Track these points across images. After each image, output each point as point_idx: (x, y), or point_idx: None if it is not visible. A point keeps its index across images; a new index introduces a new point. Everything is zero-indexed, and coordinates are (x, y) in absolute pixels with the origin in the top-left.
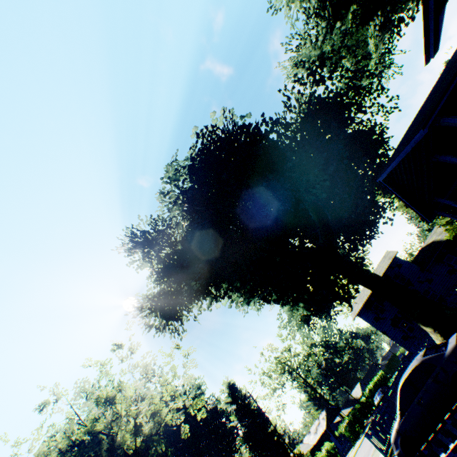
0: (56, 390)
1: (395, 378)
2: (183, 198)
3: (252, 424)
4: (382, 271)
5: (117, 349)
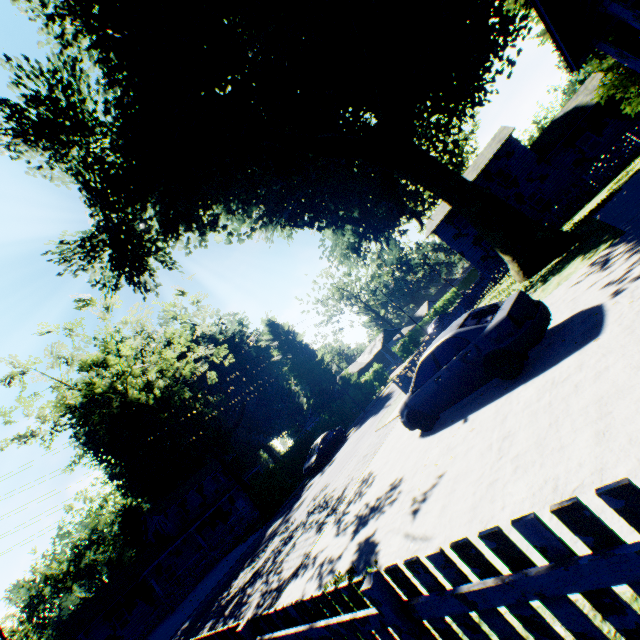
0: (17, 362)
1: (455, 308)
2: (81, 6)
3: (297, 358)
4: (482, 165)
5: (85, 307)
